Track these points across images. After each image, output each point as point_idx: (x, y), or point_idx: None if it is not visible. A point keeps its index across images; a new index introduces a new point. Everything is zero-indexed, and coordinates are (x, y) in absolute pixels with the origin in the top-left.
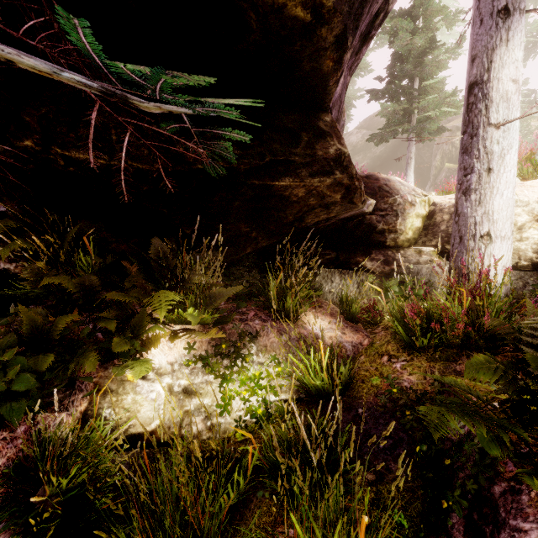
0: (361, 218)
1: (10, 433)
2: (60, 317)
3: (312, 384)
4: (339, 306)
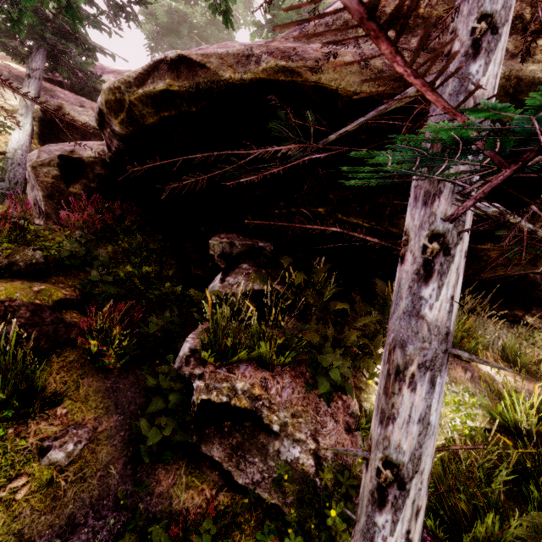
0: (522, 275)
1: (336, 403)
2: (353, 332)
3: (513, 419)
4: (502, 354)
